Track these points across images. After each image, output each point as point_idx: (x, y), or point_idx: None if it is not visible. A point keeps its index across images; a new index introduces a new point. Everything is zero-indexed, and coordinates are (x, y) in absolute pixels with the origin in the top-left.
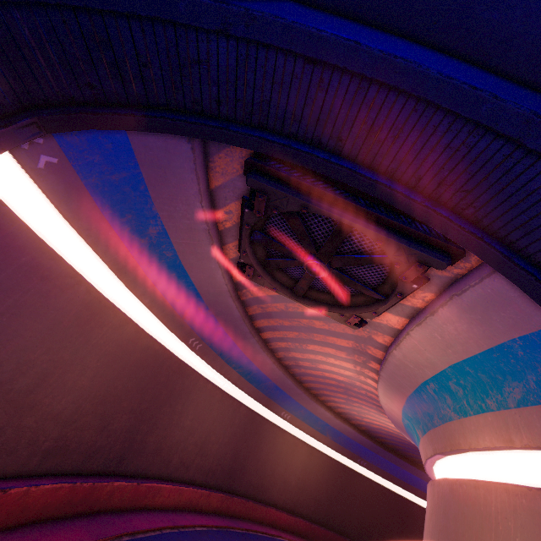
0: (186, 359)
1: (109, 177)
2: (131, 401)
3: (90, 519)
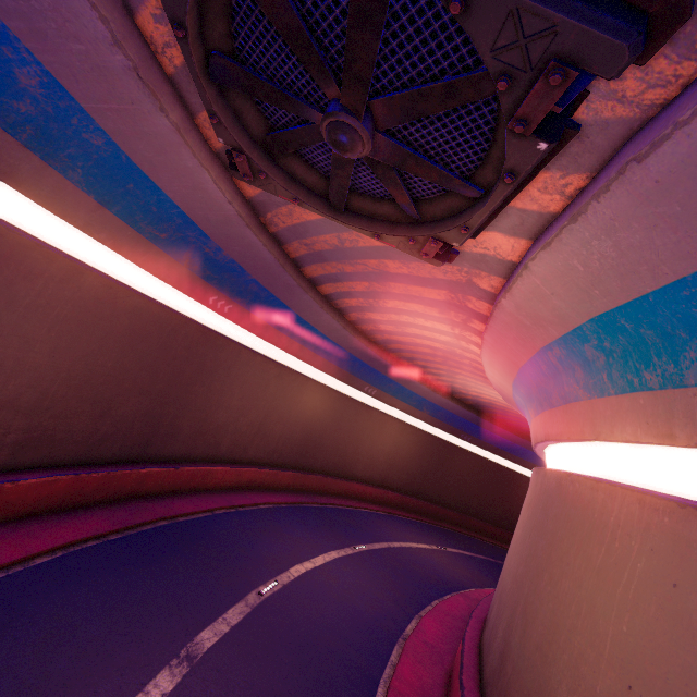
0: (215, 326)
1: None
2: (136, 382)
3: (115, 506)
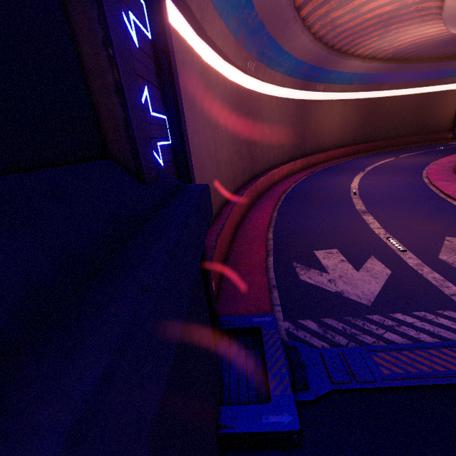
0: (246, 87)
1: None
2: (242, 136)
3: (262, 198)
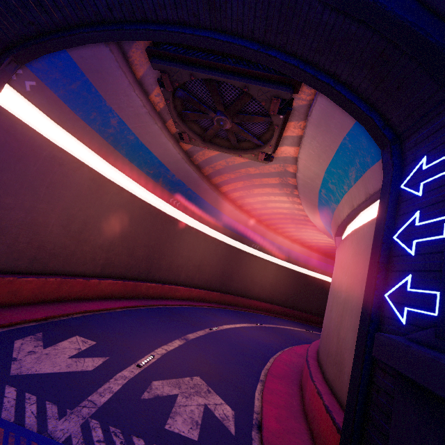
0: (173, 214)
1: (70, 87)
2: (143, 240)
3: (139, 299)
